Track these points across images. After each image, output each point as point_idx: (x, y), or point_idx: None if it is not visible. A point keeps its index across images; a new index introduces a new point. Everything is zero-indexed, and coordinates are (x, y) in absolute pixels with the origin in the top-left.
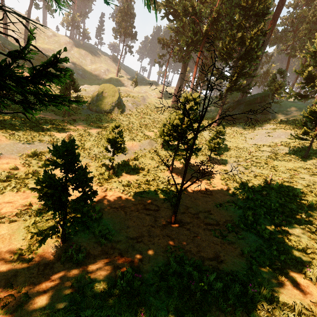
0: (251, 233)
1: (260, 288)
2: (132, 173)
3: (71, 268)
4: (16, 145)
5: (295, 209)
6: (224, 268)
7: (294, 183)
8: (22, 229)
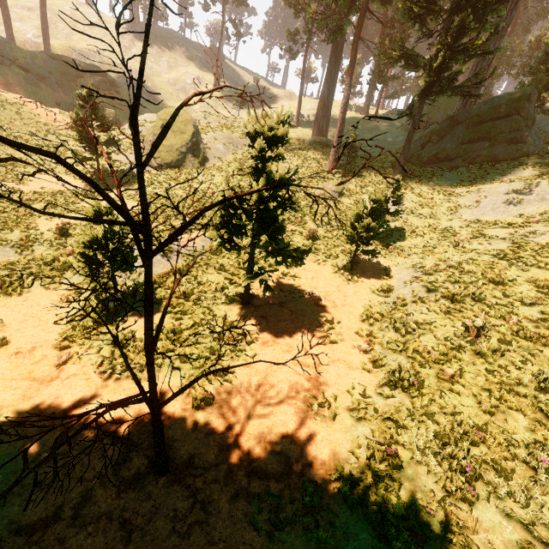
0: (362, 520)
1: None
2: (158, 308)
3: None
4: None
5: (525, 437)
6: None
7: (545, 341)
8: None
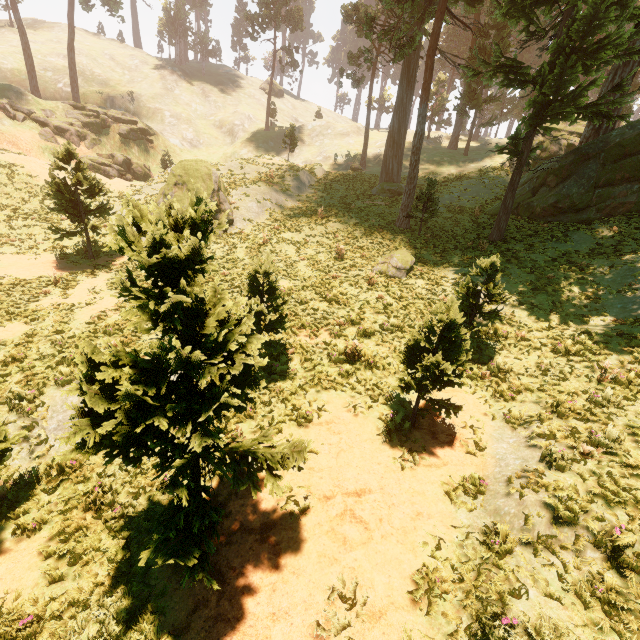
0: None
1: None
2: (40, 538)
3: None
4: None
5: None
6: None
7: None
8: None
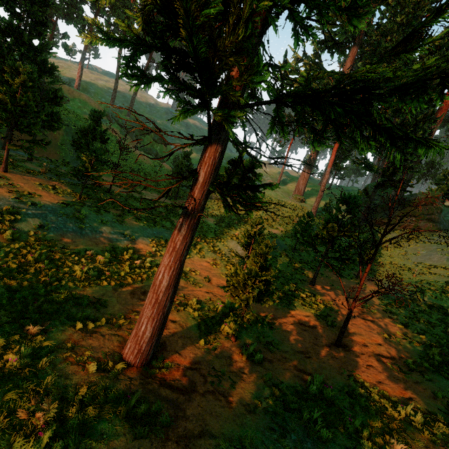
0: (441, 377)
1: None
2: None
3: (253, 366)
4: (145, 230)
5: None
6: (418, 404)
7: None
8: (191, 319)
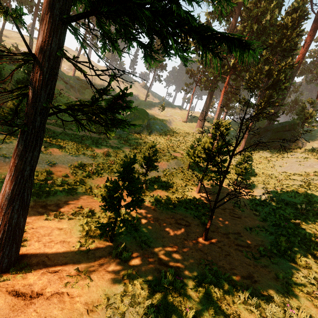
0: (285, 260)
1: (299, 310)
2: (161, 190)
3: (120, 263)
4: (66, 157)
5: None
6: (259, 287)
7: None
8: (78, 226)
